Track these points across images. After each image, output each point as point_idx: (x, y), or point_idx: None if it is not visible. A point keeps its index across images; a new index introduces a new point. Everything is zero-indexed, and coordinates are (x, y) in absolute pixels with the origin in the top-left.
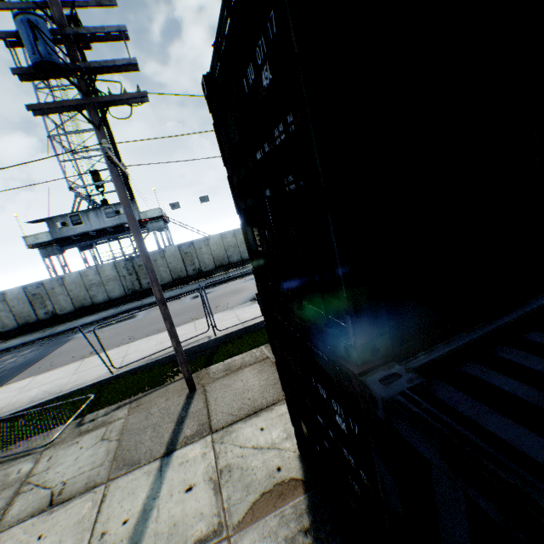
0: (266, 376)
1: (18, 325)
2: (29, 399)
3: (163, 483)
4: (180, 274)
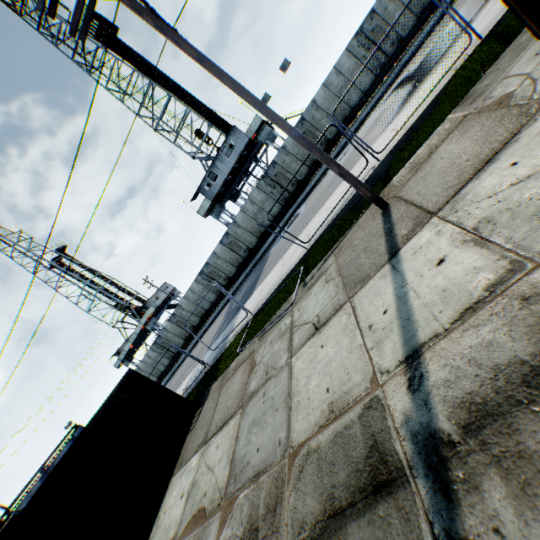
0: (476, 128)
1: (236, 269)
2: (266, 294)
3: (404, 274)
4: (311, 158)
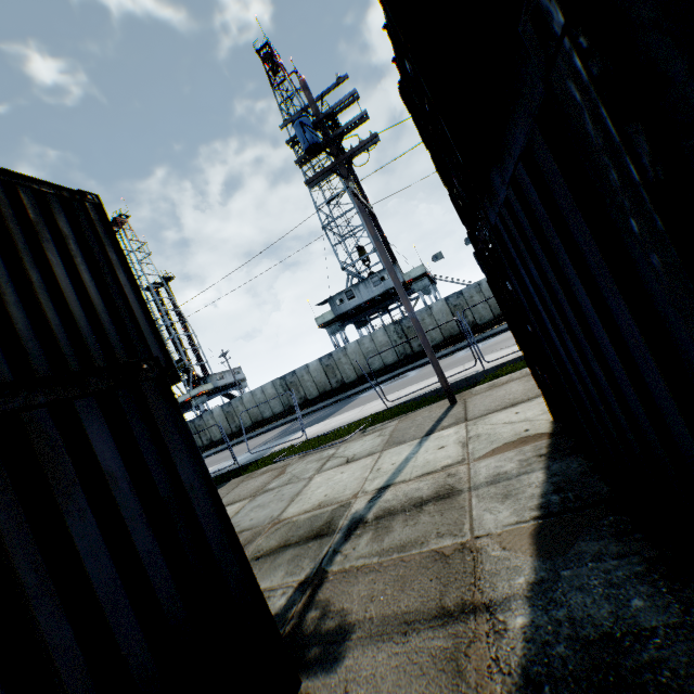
0: (533, 382)
1: (318, 394)
2: (330, 427)
3: (421, 448)
4: (451, 331)
